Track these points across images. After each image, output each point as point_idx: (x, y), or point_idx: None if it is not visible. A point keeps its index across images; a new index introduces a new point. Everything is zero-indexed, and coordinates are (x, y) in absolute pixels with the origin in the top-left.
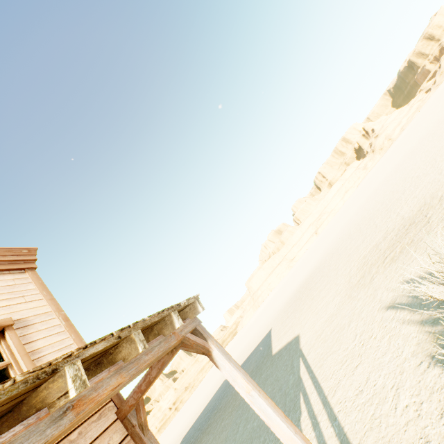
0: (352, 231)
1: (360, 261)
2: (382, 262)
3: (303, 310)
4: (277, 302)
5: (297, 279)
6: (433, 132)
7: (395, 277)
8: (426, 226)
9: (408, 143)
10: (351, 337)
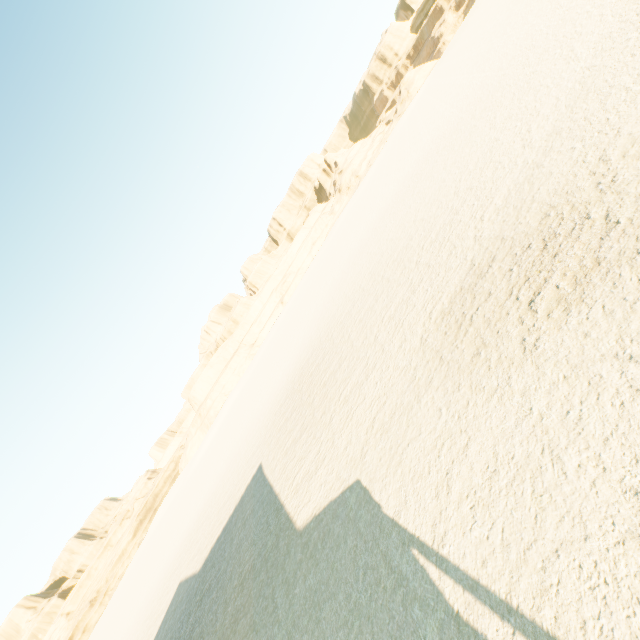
0: (364, 285)
1: (440, 321)
2: (528, 311)
3: (334, 425)
4: (249, 414)
5: (277, 372)
6: (442, 146)
7: (637, 331)
8: (617, 229)
9: (394, 172)
10: (612, 497)
